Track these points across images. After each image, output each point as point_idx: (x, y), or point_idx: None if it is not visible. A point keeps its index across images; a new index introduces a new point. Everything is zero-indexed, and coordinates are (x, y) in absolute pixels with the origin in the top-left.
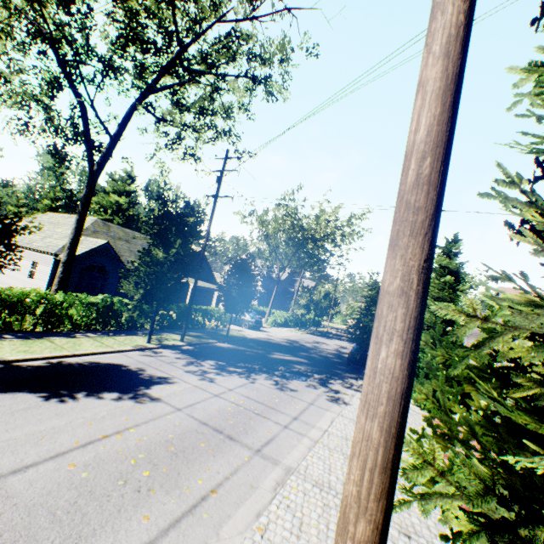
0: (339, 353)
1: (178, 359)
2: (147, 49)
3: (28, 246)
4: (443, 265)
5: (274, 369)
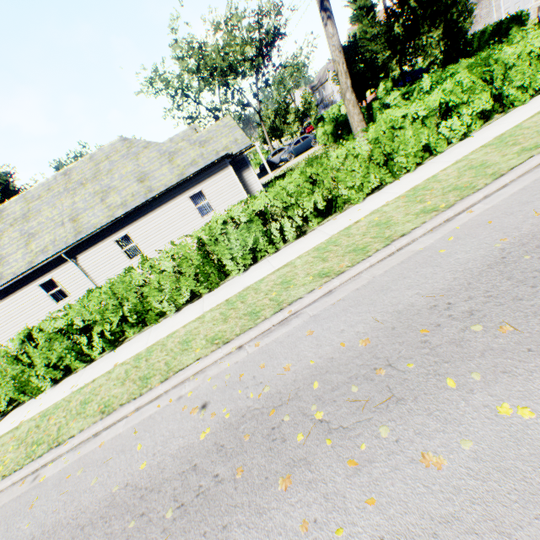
0: None
1: None
2: None
3: (159, 190)
4: (361, 7)
5: None
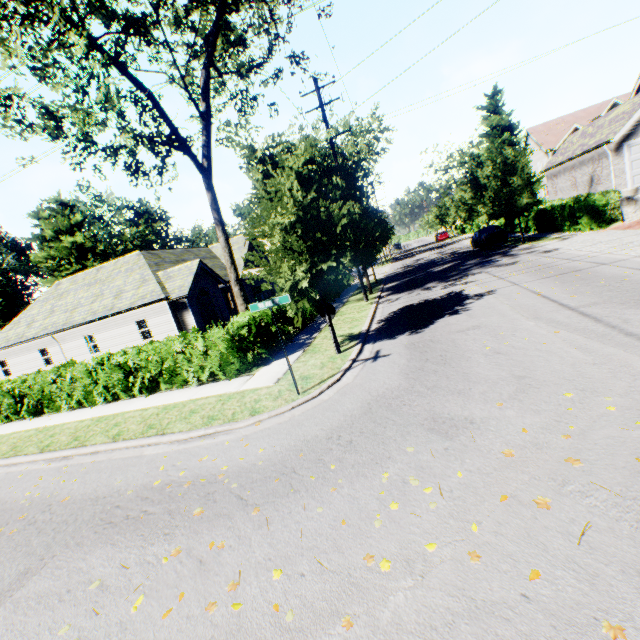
0: (452, 253)
1: (413, 293)
2: None
3: (115, 311)
4: (494, 126)
5: (467, 268)
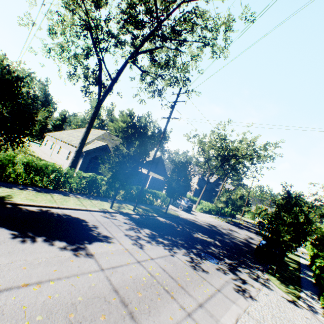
0: (248, 242)
1: (125, 224)
2: (138, 26)
3: (69, 142)
4: None
5: (192, 246)
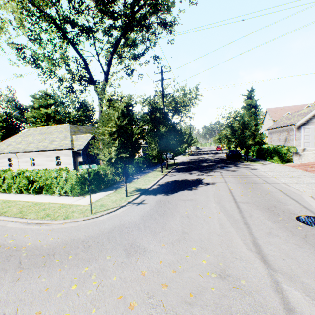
0: (216, 158)
1: (184, 174)
2: None
3: (47, 149)
4: (249, 104)
5: (215, 168)
